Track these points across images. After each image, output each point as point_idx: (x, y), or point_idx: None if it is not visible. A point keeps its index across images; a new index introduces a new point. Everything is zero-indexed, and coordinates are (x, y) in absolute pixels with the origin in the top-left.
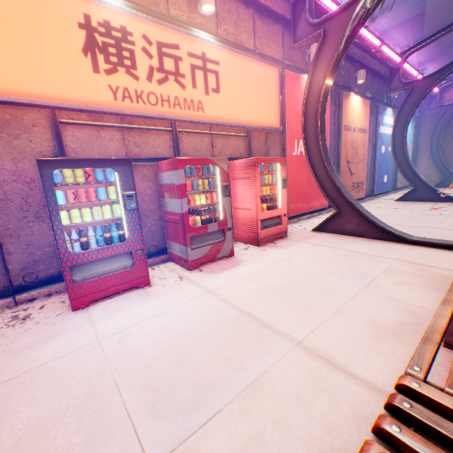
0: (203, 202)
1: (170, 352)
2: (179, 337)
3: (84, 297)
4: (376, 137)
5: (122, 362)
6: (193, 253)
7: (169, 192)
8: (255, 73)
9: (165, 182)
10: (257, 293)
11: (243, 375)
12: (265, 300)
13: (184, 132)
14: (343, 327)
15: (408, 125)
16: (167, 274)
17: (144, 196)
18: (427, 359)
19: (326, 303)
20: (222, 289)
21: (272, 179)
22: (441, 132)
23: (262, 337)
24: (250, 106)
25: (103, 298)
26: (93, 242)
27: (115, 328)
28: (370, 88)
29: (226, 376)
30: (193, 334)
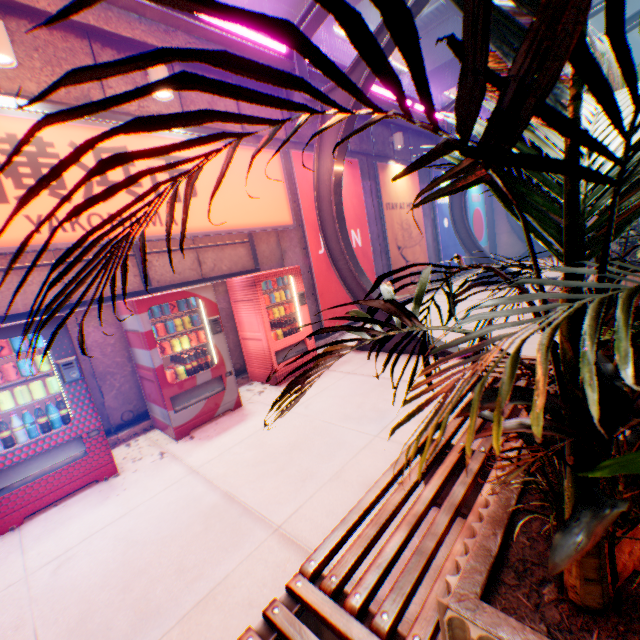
0: (186, 346)
1: (118, 575)
2: (135, 550)
3: (14, 513)
4: (435, 210)
5: (52, 603)
6: (179, 416)
7: (136, 340)
8: (247, 162)
9: (130, 328)
10: (253, 463)
11: (199, 588)
12: (258, 472)
13: (154, 253)
14: (334, 496)
15: (476, 187)
16: (146, 451)
17: (104, 348)
18: (328, 548)
19: (328, 464)
20: (211, 464)
21: (286, 295)
22: None
23: (238, 530)
24: (245, 205)
25: (47, 506)
26: (21, 434)
27: (53, 552)
28: (416, 151)
29: (177, 593)
30: (155, 541)
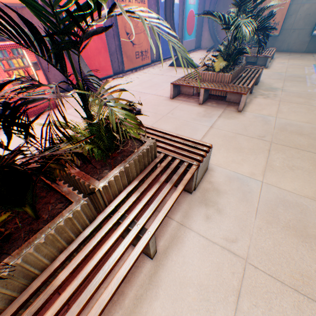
0: None
1: None
2: None
3: None
4: (159, 7)
5: None
6: None
7: None
8: None
9: None
10: None
11: None
12: None
13: None
14: None
15: None
16: None
17: None
18: None
19: None
20: None
21: (24, 62)
22: (215, 2)
23: None
24: None
25: None
26: None
27: None
28: None
29: None
30: None
